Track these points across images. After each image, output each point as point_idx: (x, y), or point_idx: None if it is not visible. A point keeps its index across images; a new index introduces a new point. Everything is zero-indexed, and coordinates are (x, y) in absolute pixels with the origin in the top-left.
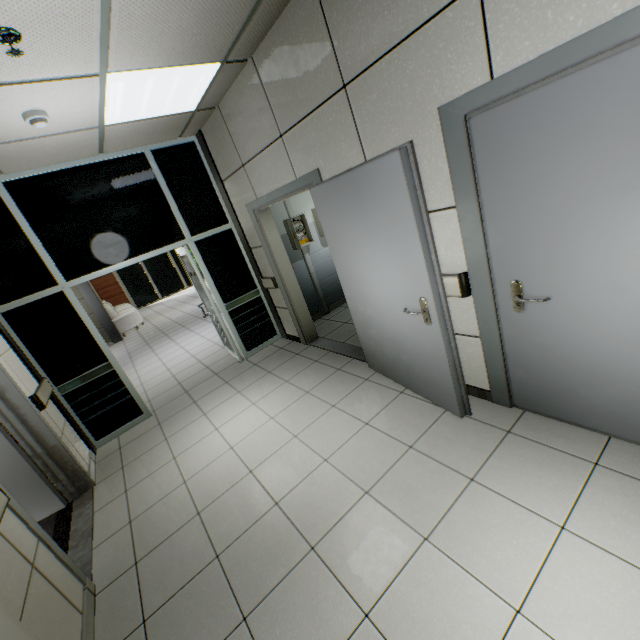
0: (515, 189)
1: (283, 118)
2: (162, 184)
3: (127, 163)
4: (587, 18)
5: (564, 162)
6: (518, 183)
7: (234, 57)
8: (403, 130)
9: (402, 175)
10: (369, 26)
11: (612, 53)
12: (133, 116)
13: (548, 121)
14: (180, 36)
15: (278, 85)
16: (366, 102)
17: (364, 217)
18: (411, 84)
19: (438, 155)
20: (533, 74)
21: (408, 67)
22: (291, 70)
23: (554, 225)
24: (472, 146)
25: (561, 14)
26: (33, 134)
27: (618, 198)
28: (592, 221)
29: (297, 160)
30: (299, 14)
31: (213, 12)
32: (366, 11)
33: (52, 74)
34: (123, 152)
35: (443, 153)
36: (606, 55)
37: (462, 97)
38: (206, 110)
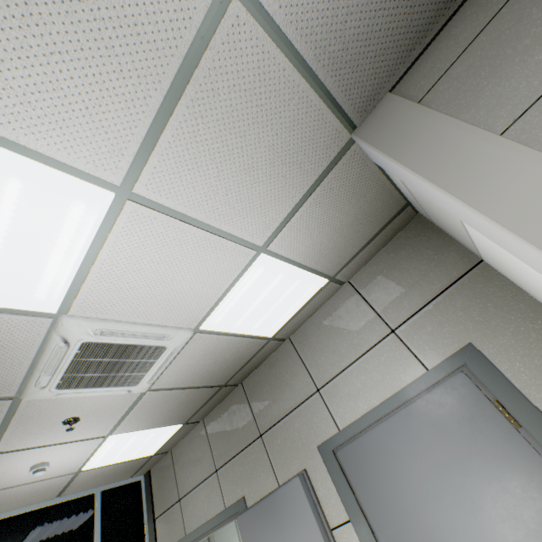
0: (380, 499)
1: (219, 456)
2: (97, 525)
3: (75, 504)
4: (367, 404)
5: (396, 476)
6: (380, 494)
7: (192, 420)
8: (300, 461)
9: (304, 494)
10: (272, 405)
11: (385, 418)
12: (107, 461)
13: (376, 451)
14: (166, 412)
15: (218, 435)
16: (275, 444)
17: (283, 539)
18: (299, 433)
19: (326, 477)
20: (357, 427)
21: (295, 424)
22: (228, 426)
23: (418, 527)
24: (343, 469)
25: (356, 402)
26: (23, 481)
27: (438, 499)
28: (436, 519)
29: (227, 489)
30: (234, 399)
31: (188, 401)
32: (270, 399)
33: (77, 437)
34: (77, 493)
35: (328, 475)
36: (383, 419)
37: (328, 439)
38: (161, 453)
